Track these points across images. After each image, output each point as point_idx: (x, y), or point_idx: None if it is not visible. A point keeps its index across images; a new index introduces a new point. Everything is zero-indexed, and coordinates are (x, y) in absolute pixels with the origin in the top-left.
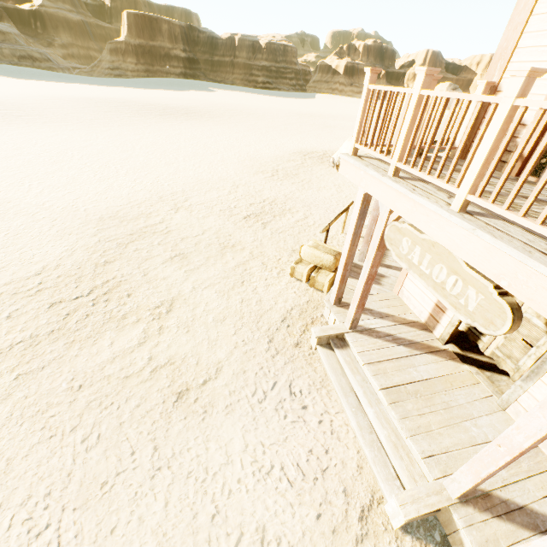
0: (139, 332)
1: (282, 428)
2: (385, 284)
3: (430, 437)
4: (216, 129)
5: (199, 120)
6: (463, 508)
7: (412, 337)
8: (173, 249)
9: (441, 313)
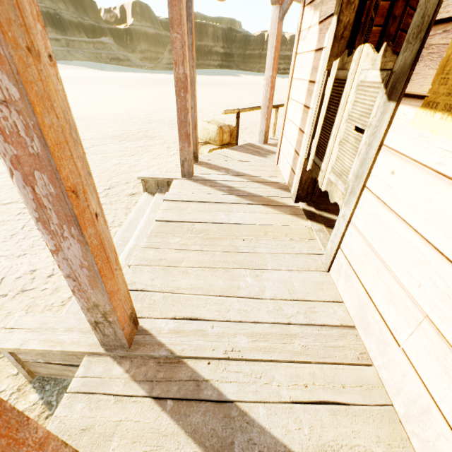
0: (3, 169)
1: (30, 247)
2: (271, 157)
3: (165, 272)
4: (220, 89)
5: (211, 86)
6: (107, 364)
7: (257, 191)
8: (100, 135)
9: (297, 158)
